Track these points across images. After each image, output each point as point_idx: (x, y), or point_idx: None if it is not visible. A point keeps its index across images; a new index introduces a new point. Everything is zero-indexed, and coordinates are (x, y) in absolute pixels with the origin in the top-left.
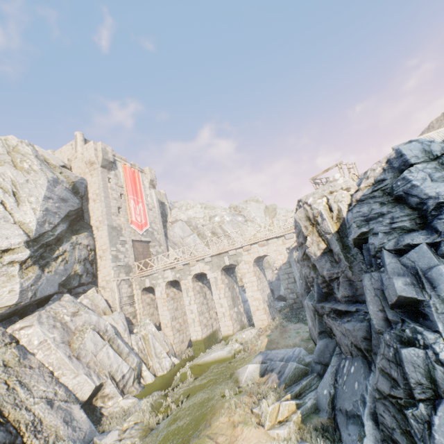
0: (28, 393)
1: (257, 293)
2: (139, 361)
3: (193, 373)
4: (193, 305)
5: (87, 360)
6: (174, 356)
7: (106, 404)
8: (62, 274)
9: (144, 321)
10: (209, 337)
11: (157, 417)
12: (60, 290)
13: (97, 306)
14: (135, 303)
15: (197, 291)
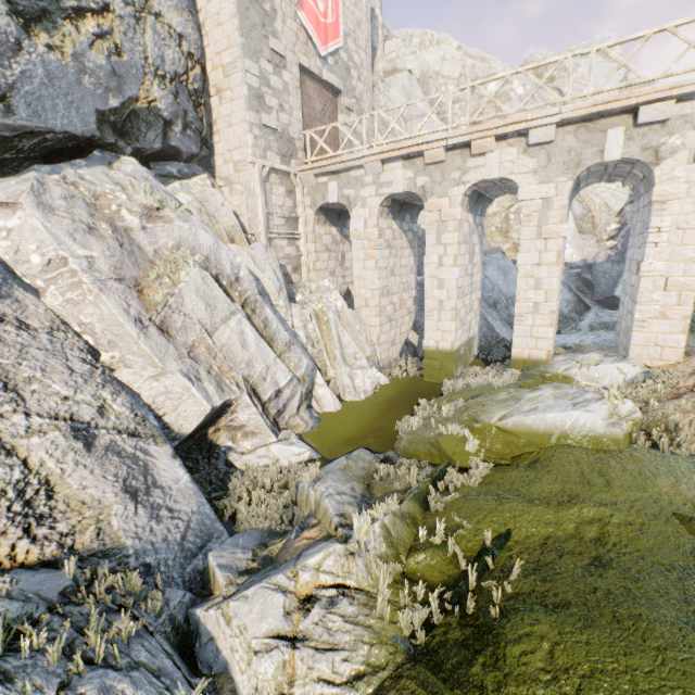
0: (8, 398)
1: (686, 268)
2: (310, 366)
3: (480, 446)
4: (450, 269)
5: (189, 340)
6: (377, 368)
7: (239, 445)
8: (103, 83)
9: (318, 283)
10: (461, 349)
11: (412, 587)
12: (104, 135)
13: (213, 219)
14: (299, 239)
15: (463, 237)
